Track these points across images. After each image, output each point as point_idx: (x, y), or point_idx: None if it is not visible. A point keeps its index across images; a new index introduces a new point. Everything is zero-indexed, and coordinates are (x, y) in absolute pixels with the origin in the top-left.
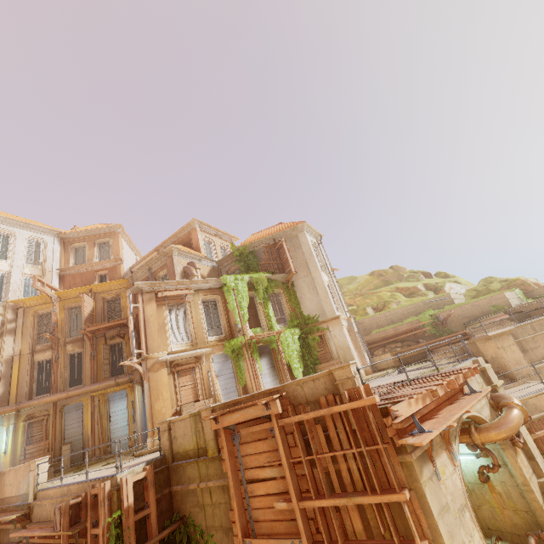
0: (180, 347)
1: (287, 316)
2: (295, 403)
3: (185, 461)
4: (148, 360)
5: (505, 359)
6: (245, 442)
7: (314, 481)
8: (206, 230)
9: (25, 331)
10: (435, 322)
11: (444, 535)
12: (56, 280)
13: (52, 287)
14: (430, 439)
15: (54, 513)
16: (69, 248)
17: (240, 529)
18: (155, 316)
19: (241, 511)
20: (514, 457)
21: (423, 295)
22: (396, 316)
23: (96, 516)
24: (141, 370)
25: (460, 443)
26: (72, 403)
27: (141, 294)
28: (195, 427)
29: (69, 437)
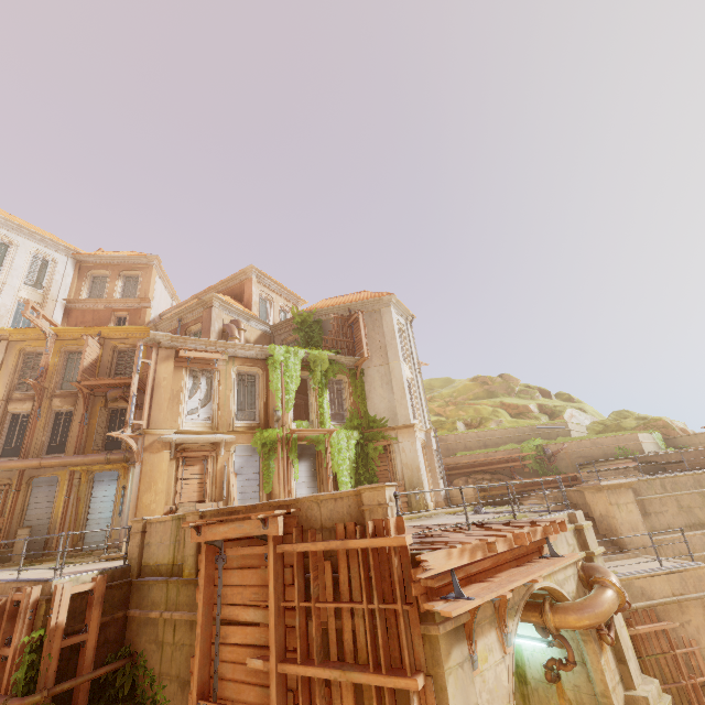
0: (195, 427)
1: (347, 413)
2: (306, 526)
3: (154, 578)
4: (147, 436)
5: (617, 519)
6: (231, 567)
7: (307, 638)
8: (266, 283)
9: (3, 370)
10: (540, 456)
11: None
12: (60, 312)
13: (50, 320)
14: (466, 609)
15: None
16: (85, 275)
17: (197, 686)
18: (170, 380)
19: (205, 661)
20: (597, 655)
21: (534, 418)
22: (492, 439)
23: (13, 631)
24: (135, 447)
25: (527, 622)
26: (45, 475)
27: (157, 348)
28: (175, 535)
29: (31, 519)
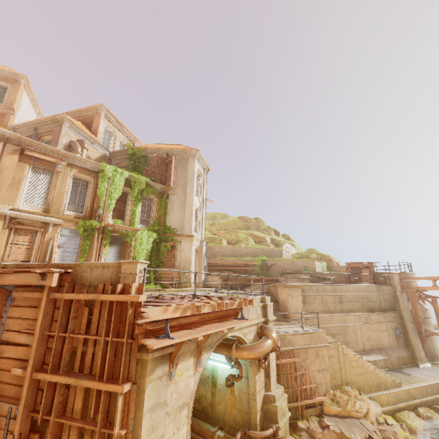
0: (30, 208)
1: (152, 220)
2: (79, 283)
3: None
4: None
5: (289, 304)
6: (16, 305)
7: (60, 357)
8: (112, 121)
9: None
10: (263, 266)
11: (145, 427)
12: None
13: None
14: (166, 344)
15: None
16: None
17: None
18: (13, 170)
19: None
20: (255, 374)
21: (267, 245)
22: (239, 252)
23: None
24: None
25: (222, 354)
26: None
27: (5, 143)
28: None
29: None
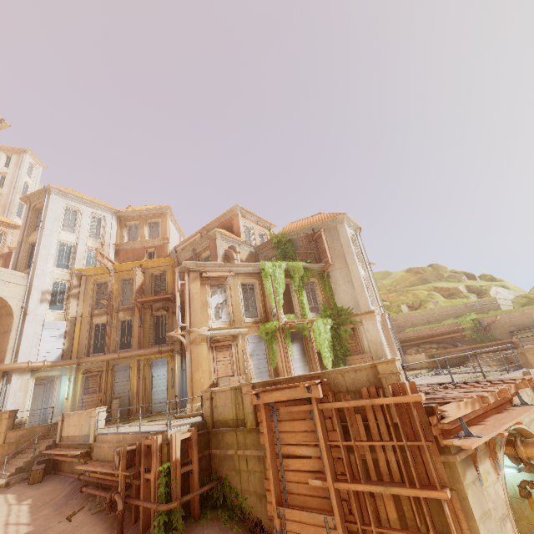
0: (219, 324)
1: (320, 306)
2: (335, 390)
3: (224, 428)
4: (191, 334)
5: None
6: (283, 419)
7: (350, 466)
8: (247, 216)
9: (86, 296)
10: (477, 327)
11: None
12: (112, 253)
13: (110, 260)
14: (479, 443)
15: (114, 455)
16: (124, 226)
17: (275, 498)
18: (199, 294)
19: (276, 481)
20: None
21: (464, 297)
22: (433, 316)
23: (148, 463)
24: (184, 341)
25: None
26: (122, 363)
27: (187, 273)
28: (235, 400)
29: (117, 393)
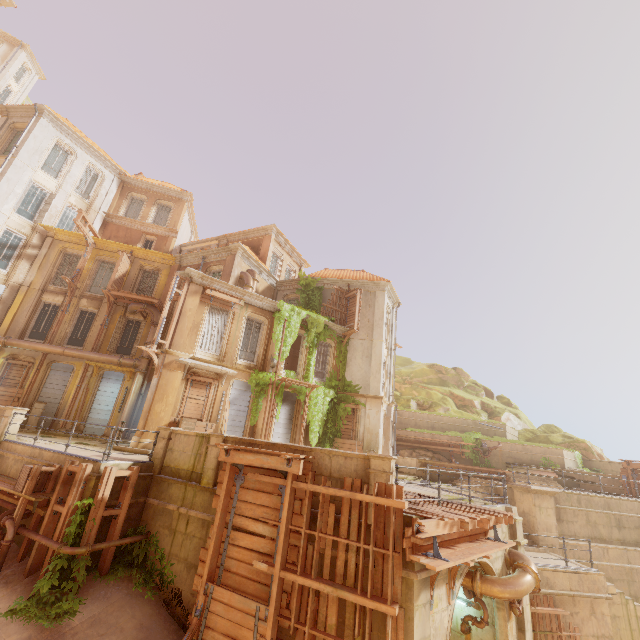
0: (205, 356)
1: (328, 373)
2: (316, 471)
3: (173, 478)
4: (168, 355)
5: (536, 519)
6: (247, 487)
7: (305, 557)
8: (281, 243)
9: (44, 263)
10: (478, 448)
11: None
12: (99, 223)
13: (93, 230)
14: (444, 567)
15: (21, 472)
16: (126, 195)
17: (208, 571)
18: (194, 312)
19: (216, 553)
20: (506, 621)
21: (476, 413)
22: (439, 423)
23: (64, 493)
24: (157, 362)
25: None
26: (63, 362)
27: (189, 282)
28: (197, 449)
29: (45, 396)
